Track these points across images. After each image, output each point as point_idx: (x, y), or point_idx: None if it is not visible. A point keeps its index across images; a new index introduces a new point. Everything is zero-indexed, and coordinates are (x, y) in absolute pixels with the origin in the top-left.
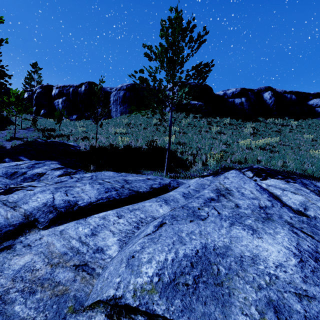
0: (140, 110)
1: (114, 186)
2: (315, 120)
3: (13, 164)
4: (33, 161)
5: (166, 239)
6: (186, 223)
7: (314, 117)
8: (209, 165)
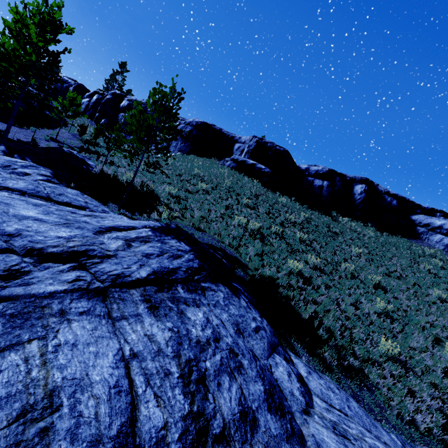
0: (201, 154)
1: (42, 191)
2: (405, 240)
3: (14, 160)
4: (31, 164)
5: (1, 197)
6: (23, 202)
7: (409, 237)
8: (162, 218)
